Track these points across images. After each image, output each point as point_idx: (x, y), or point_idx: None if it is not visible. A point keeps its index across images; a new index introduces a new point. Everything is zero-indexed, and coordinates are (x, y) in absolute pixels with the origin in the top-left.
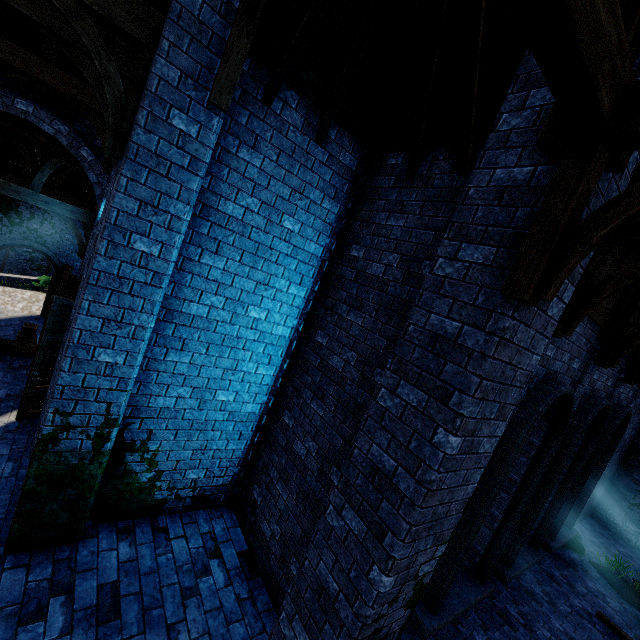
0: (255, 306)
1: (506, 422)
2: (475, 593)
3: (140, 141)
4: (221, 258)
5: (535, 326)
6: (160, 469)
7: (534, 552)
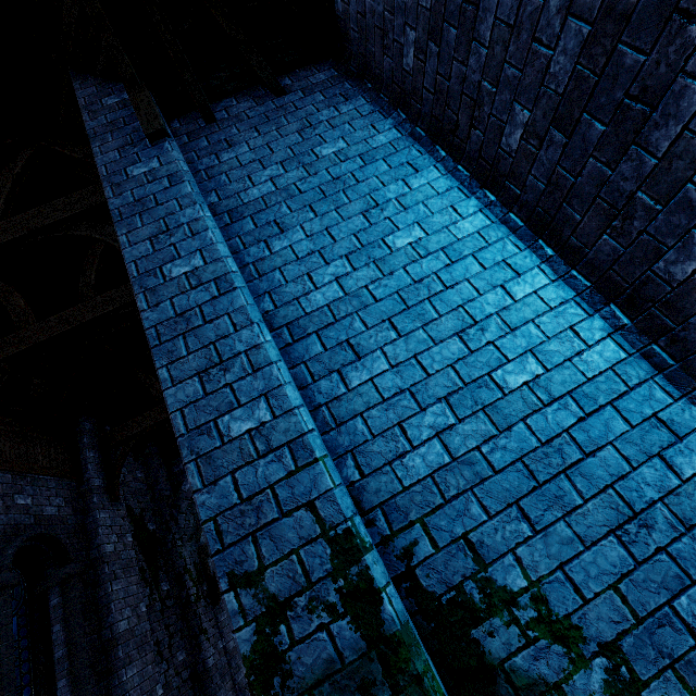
0: (392, 234)
1: None
2: None
3: (117, 206)
4: (293, 231)
5: None
6: (599, 640)
7: None
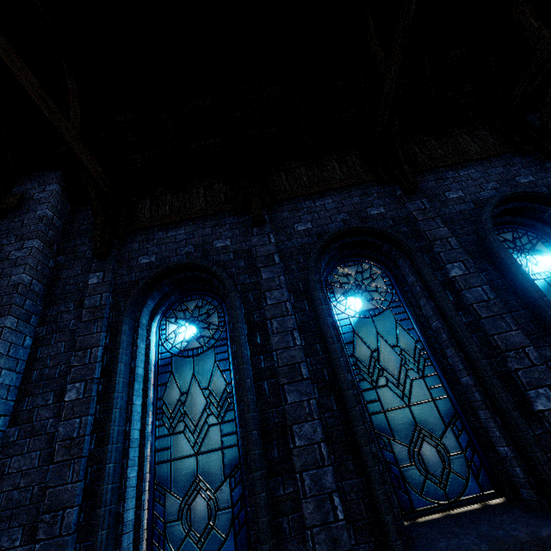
0: None
1: (6, 316)
2: None
3: None
4: None
5: (0, 268)
6: None
7: None
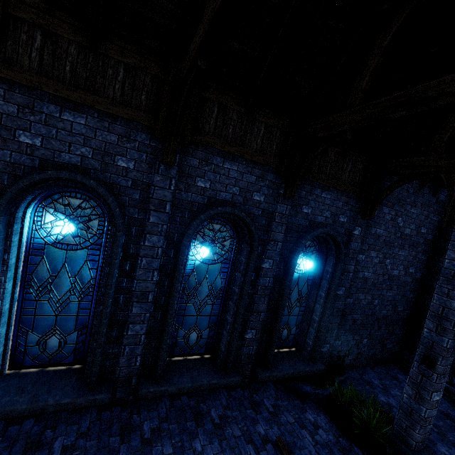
0: None
1: None
2: (64, 397)
3: None
4: None
5: None
6: None
7: (220, 375)
